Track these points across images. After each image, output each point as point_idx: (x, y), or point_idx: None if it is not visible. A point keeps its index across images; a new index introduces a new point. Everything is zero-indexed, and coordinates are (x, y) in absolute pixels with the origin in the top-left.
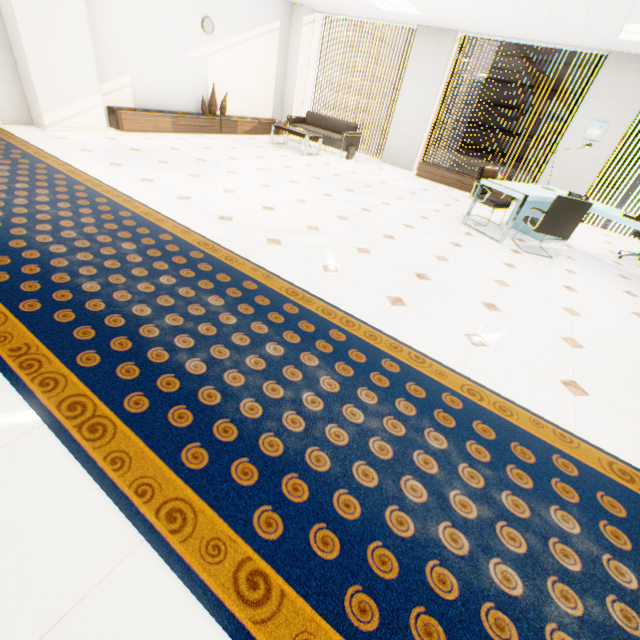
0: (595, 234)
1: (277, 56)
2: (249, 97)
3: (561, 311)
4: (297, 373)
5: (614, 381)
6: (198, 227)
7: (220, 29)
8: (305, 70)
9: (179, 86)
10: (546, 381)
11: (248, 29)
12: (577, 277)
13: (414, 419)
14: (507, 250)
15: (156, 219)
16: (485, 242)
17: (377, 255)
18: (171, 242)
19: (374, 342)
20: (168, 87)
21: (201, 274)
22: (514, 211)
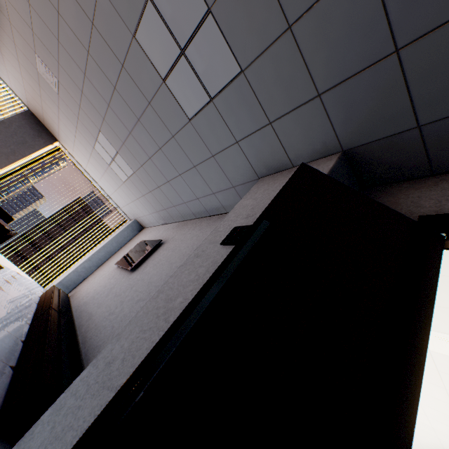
0: None
1: None
2: None
3: None
4: None
5: None
6: None
7: None
8: None
9: None
10: None
11: None
12: None
13: None
14: None
15: None
16: None
17: None
18: None
19: None
20: None
21: None
22: None
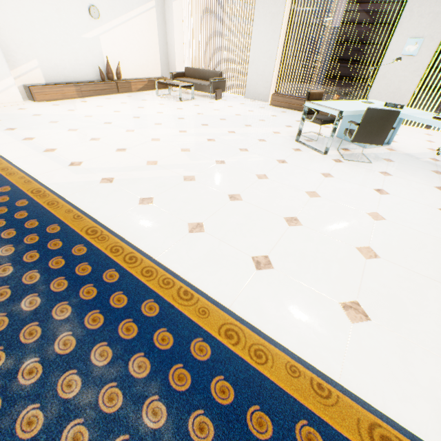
0: (419, 135)
1: (157, 28)
2: (139, 63)
3: (365, 217)
4: (36, 332)
5: (404, 296)
6: (44, 175)
7: (105, 13)
8: (181, 36)
9: (80, 62)
10: (324, 306)
11: (129, 10)
12: (391, 178)
13: (141, 383)
14: (329, 160)
15: (9, 173)
16: (311, 155)
17: (200, 181)
18: (6, 193)
19: (147, 279)
20: (71, 64)
21: (12, 223)
22: (341, 125)
